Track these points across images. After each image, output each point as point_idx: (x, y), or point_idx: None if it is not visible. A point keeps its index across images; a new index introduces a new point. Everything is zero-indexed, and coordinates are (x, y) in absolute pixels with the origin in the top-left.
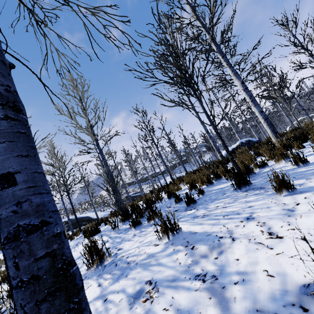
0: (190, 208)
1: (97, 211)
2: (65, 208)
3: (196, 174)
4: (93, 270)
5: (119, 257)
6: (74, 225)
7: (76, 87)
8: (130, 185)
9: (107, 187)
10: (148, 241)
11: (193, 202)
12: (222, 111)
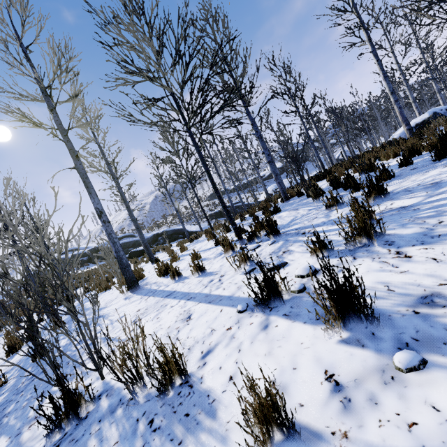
0: (444, 160)
1: (188, 225)
2: (175, 210)
3: (392, 147)
4: (371, 202)
5: (399, 190)
6: (170, 238)
7: (216, 21)
8: (223, 195)
9: (293, 158)
10: (431, 175)
11: (445, 155)
12: (397, 64)
